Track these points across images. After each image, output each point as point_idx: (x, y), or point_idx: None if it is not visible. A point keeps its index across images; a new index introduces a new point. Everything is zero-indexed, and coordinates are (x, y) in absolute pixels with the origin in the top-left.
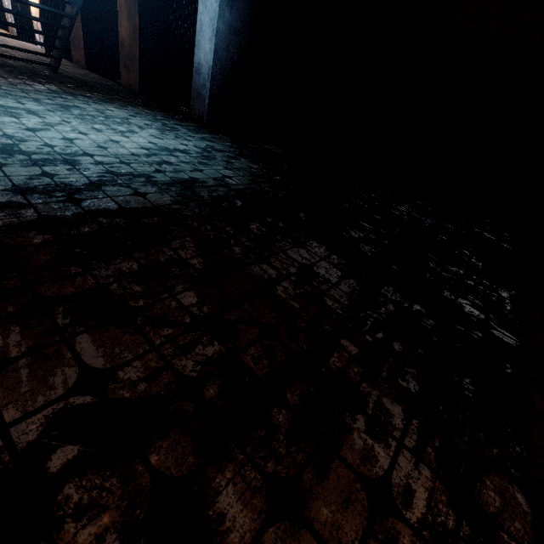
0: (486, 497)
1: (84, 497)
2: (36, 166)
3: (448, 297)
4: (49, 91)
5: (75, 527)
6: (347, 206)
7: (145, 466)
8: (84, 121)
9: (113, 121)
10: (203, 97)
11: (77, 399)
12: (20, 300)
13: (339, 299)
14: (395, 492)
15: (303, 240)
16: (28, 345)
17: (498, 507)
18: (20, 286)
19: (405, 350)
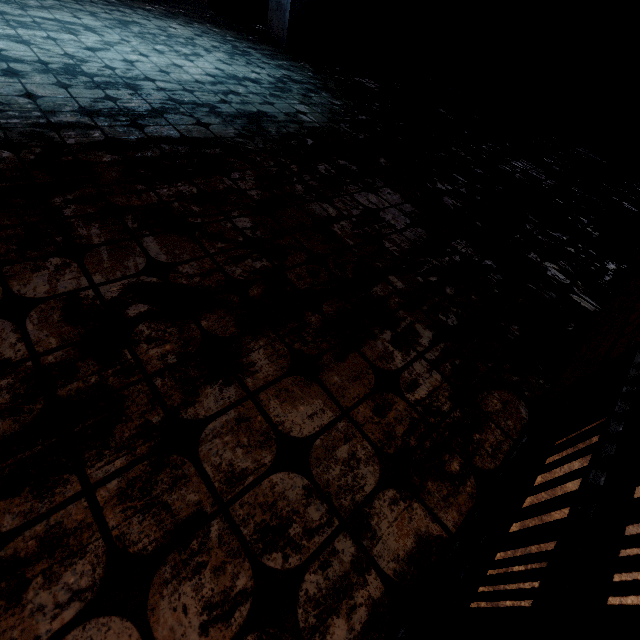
0: (488, 402)
1: (153, 333)
2: (99, 89)
3: (532, 259)
4: (105, 2)
5: (147, 347)
6: (443, 155)
7: (197, 326)
8: (145, 40)
9: (176, 41)
10: (283, 8)
11: (146, 278)
12: (97, 205)
13: (399, 244)
14: (402, 381)
15: (375, 185)
16: (106, 238)
17: (497, 409)
18: (96, 195)
19: (456, 294)
